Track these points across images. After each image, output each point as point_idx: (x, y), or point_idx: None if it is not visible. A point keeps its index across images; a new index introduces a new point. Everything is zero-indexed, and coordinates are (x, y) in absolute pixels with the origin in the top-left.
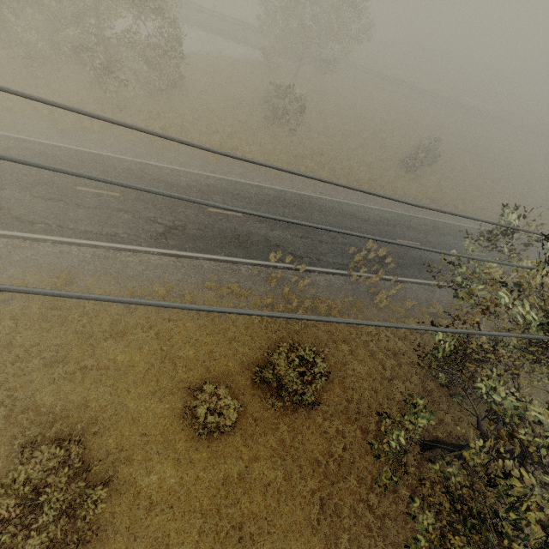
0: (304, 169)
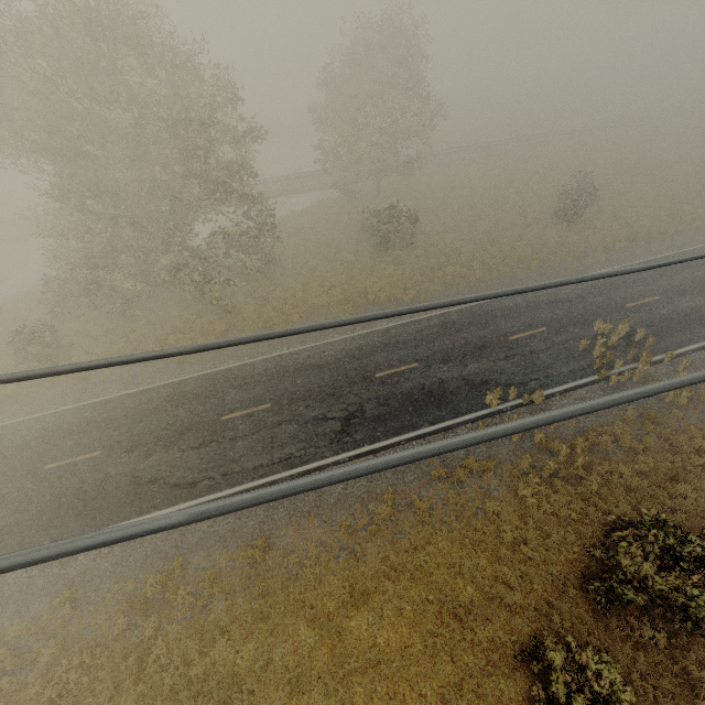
0: (450, 279)
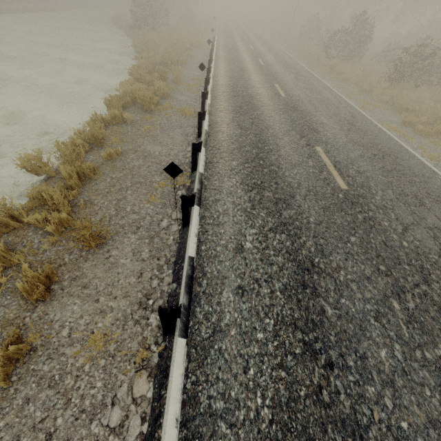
0: None
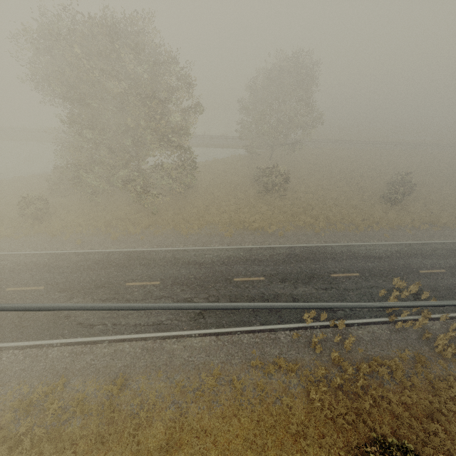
0: (302, 224)
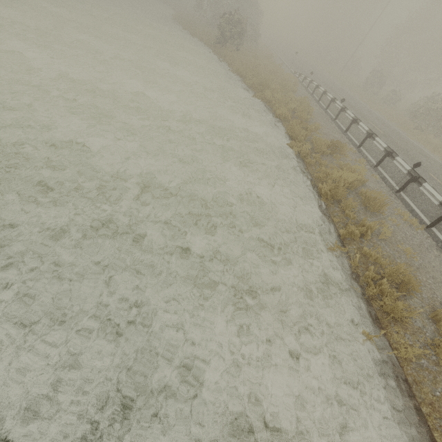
0: None
